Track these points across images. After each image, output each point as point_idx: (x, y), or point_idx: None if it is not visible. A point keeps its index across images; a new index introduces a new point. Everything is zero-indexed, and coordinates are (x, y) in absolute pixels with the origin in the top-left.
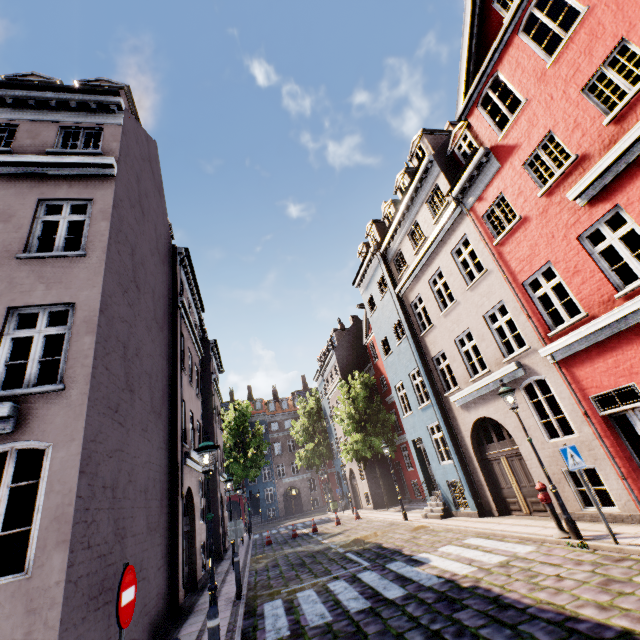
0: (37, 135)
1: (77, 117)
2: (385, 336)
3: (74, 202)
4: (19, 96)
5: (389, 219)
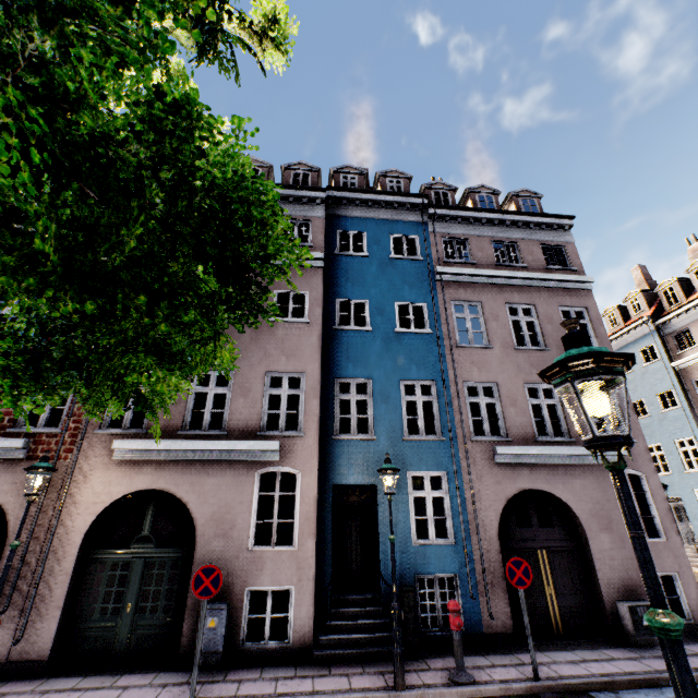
0: (531, 252)
1: (547, 236)
2: (640, 399)
3: (574, 309)
4: (514, 220)
5: (667, 294)
